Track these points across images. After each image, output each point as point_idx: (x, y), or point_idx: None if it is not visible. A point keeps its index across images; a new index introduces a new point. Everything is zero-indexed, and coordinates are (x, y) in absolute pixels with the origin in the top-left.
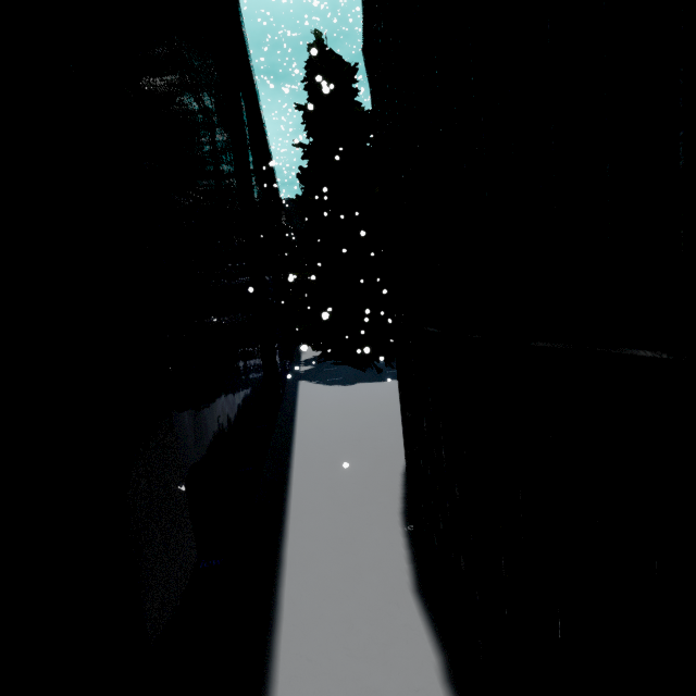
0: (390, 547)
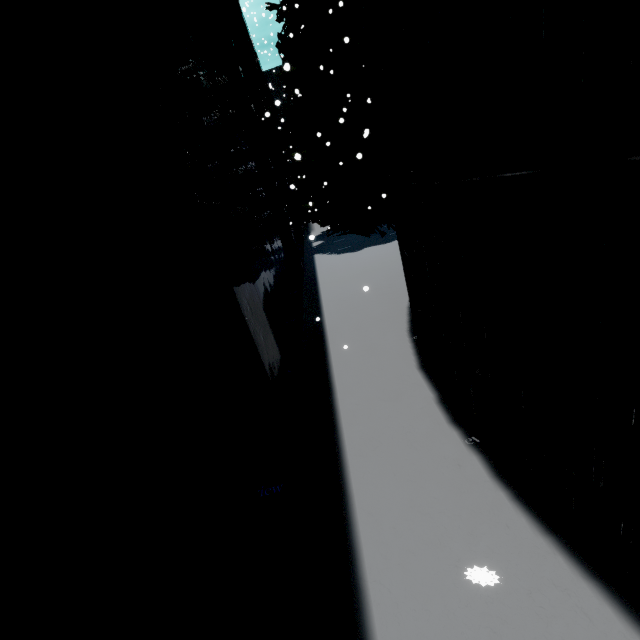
0: (402, 349)
